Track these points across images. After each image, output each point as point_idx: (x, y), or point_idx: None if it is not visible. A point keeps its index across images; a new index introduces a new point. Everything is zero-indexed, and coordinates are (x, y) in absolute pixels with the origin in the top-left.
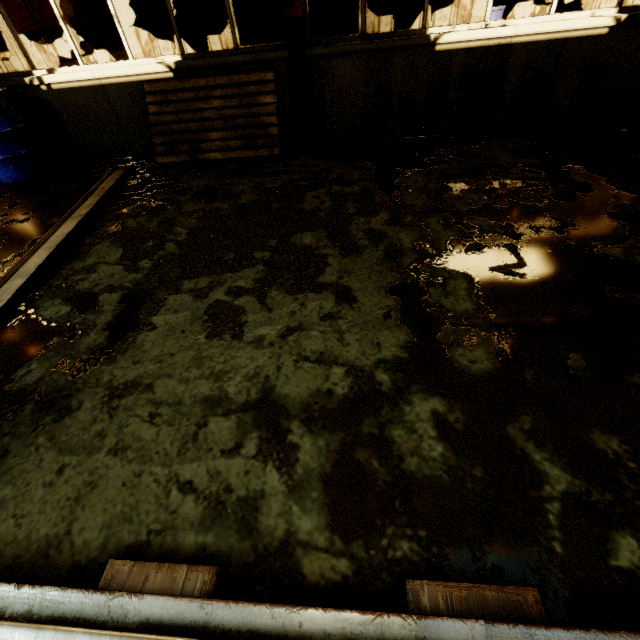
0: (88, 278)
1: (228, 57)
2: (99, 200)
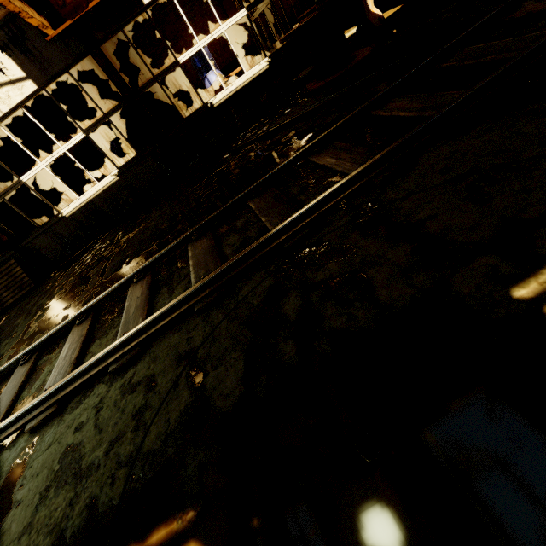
0: None
1: None
2: None
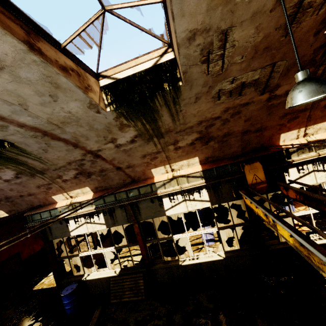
0: None
1: (131, 271)
2: None
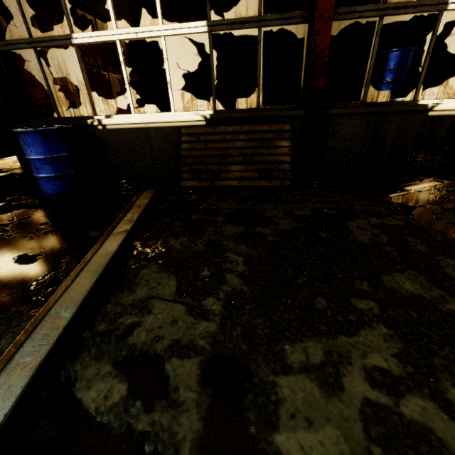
0: (142, 323)
1: (255, 112)
2: (139, 217)
